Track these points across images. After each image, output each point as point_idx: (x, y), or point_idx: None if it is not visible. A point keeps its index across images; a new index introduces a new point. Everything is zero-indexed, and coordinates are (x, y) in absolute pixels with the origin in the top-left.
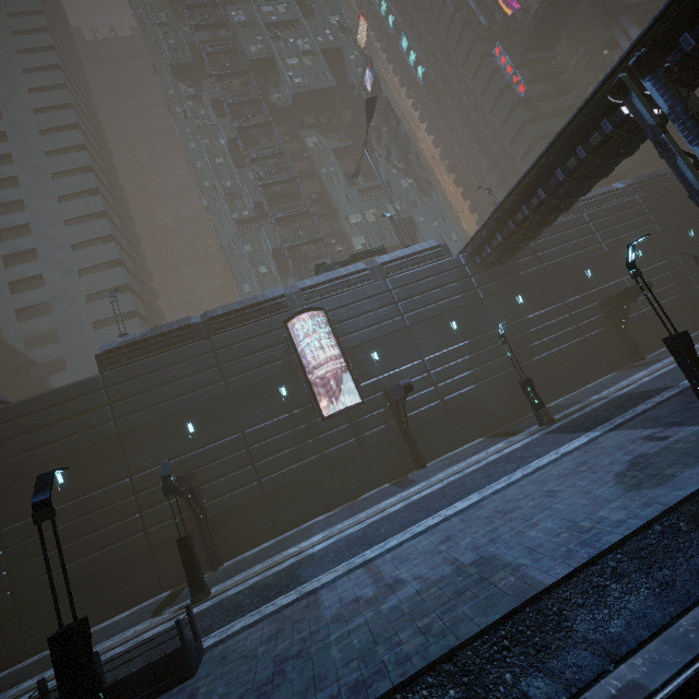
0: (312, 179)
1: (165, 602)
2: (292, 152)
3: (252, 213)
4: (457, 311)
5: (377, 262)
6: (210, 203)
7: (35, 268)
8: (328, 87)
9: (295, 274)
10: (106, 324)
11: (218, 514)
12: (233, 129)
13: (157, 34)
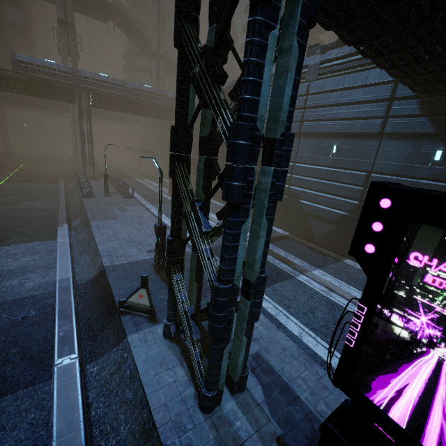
0: None
1: None
2: None
3: None
4: (347, 136)
5: (321, 59)
6: None
7: None
8: None
9: None
10: None
11: None
12: None
13: None
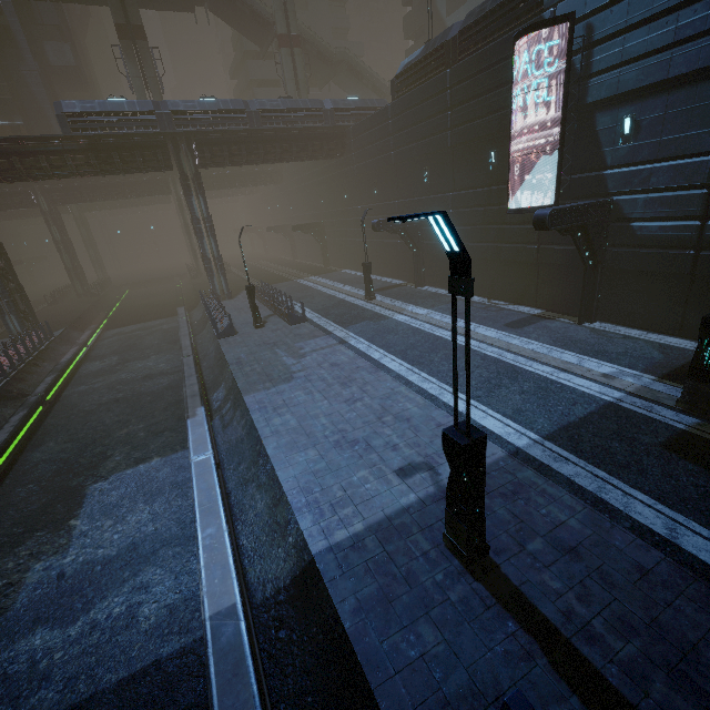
0: None
1: (386, 288)
2: None
3: None
4: None
5: None
6: None
7: None
8: None
9: None
10: None
11: (428, 253)
12: None
13: None
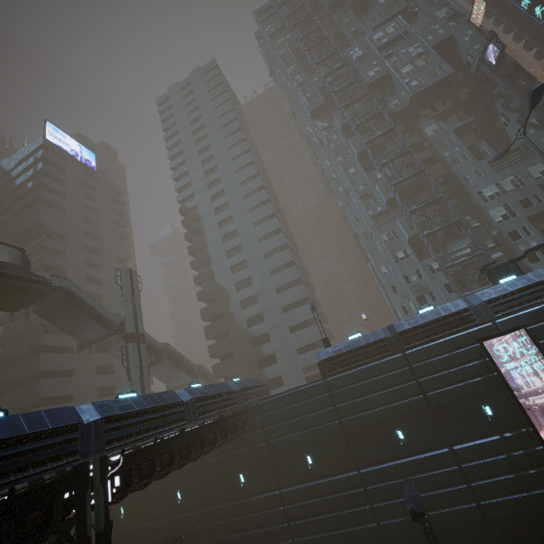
0: (436, 164)
1: None
2: (412, 145)
3: (384, 207)
4: None
5: None
6: (345, 204)
7: (246, 272)
8: (444, 77)
9: (437, 259)
10: (289, 308)
11: (441, 527)
12: (362, 144)
13: (299, 93)
